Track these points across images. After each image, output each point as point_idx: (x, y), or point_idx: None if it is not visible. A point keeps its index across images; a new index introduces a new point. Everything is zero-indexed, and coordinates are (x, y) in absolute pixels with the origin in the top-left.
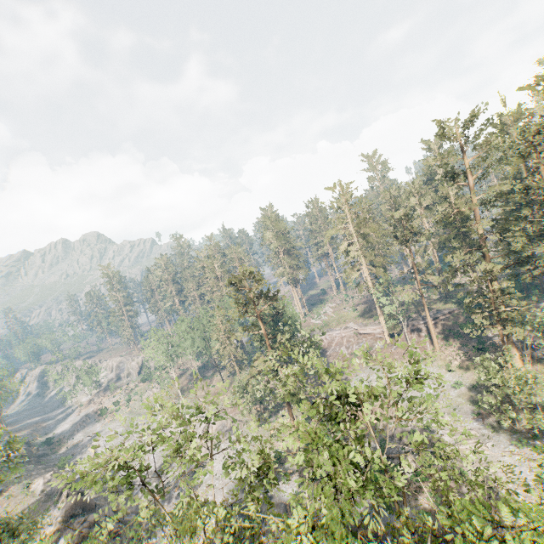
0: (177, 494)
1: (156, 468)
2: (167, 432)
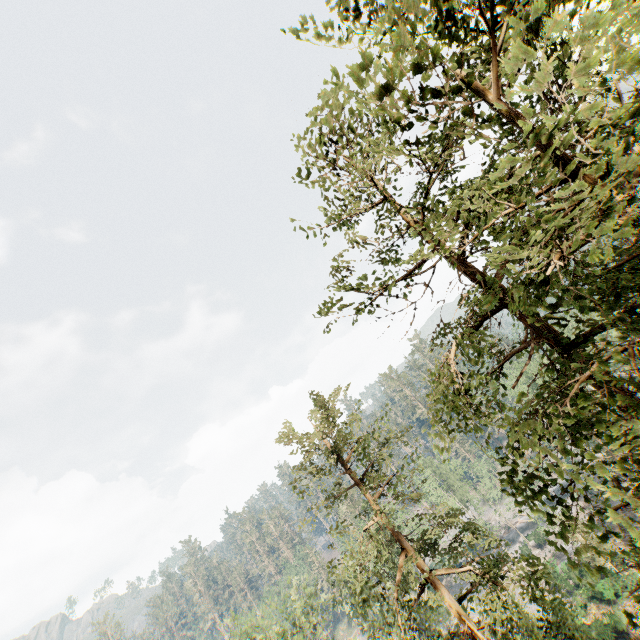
0: None
1: None
2: None
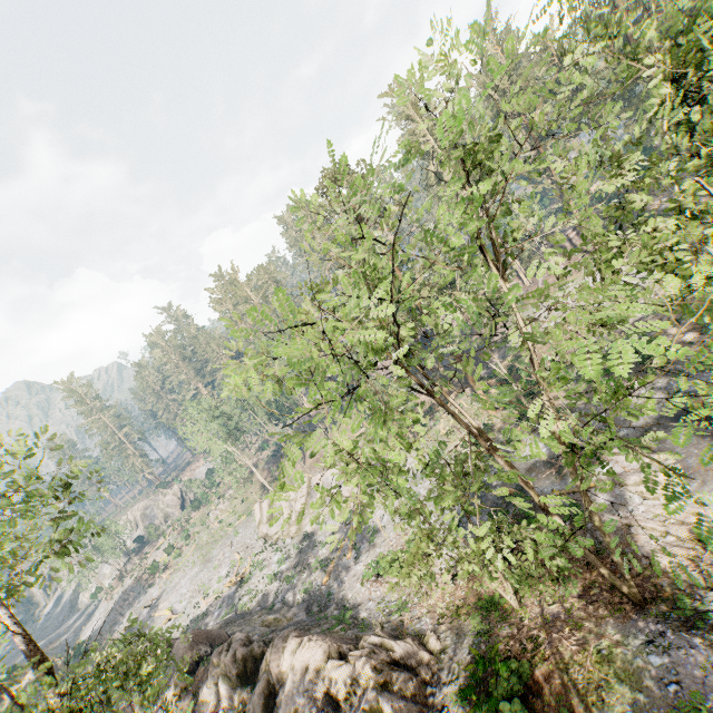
0: (354, 559)
1: (293, 562)
2: (278, 522)
